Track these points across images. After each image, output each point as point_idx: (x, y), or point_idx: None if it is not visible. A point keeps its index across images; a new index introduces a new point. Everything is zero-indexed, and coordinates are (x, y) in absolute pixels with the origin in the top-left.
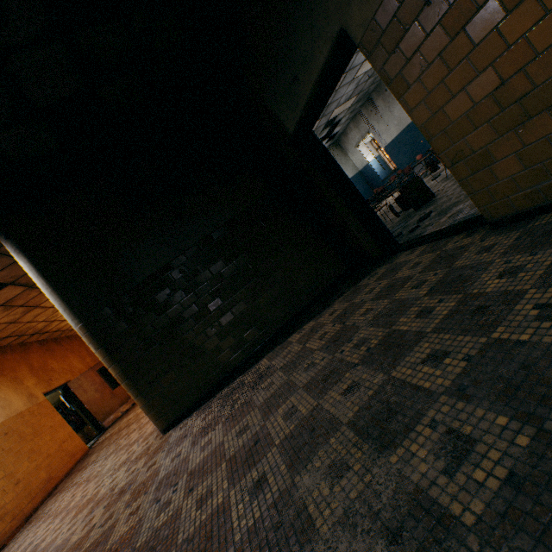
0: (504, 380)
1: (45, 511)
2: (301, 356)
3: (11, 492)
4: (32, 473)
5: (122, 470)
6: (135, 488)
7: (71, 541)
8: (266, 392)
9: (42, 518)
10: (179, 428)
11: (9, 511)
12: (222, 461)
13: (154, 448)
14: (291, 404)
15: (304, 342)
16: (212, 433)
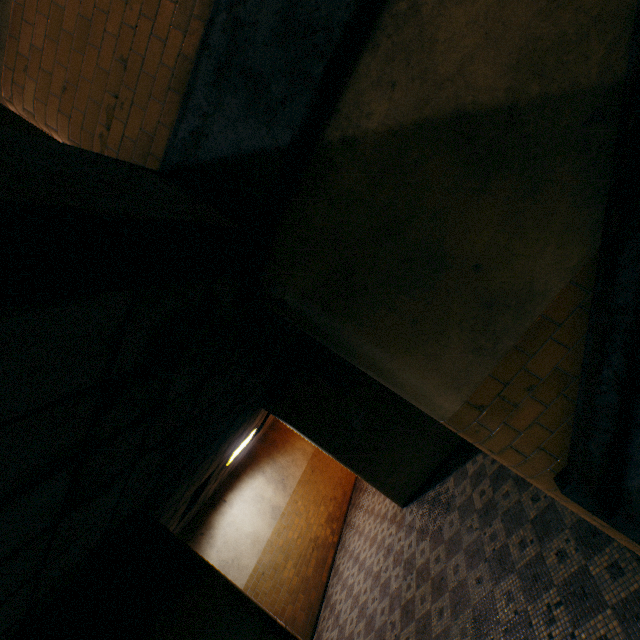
0: (516, 639)
1: (352, 522)
2: (468, 507)
3: (330, 506)
4: (335, 492)
5: (385, 525)
6: (394, 554)
7: (373, 569)
8: (449, 529)
9: (353, 528)
10: (409, 511)
11: (334, 517)
12: (429, 577)
13: (398, 520)
14: (457, 561)
15: (472, 486)
16: (424, 542)
